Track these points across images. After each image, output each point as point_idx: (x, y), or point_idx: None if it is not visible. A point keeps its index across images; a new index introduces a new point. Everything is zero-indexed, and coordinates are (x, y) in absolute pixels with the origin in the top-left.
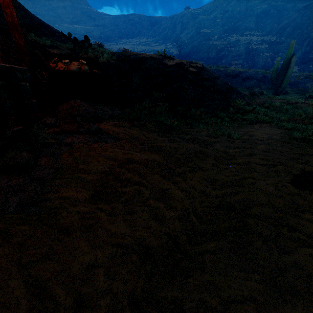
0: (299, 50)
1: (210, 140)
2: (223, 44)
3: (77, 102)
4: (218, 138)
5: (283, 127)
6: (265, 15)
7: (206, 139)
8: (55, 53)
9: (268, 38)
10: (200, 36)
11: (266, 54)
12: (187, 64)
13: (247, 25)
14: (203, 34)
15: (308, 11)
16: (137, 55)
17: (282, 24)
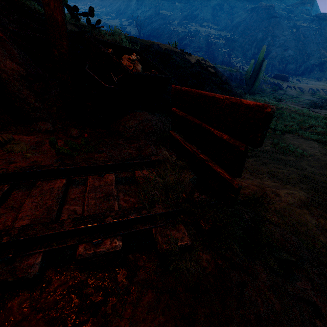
0: (249, 51)
1: (290, 159)
2: (184, 32)
3: (146, 115)
4: (290, 155)
5: (310, 139)
6: (220, 9)
7: (285, 158)
8: (105, 40)
9: (224, 33)
10: (159, 18)
11: (223, 49)
12: (202, 62)
13: (204, 15)
14: (162, 16)
15: (255, 14)
16: (159, 47)
17: (235, 21)
